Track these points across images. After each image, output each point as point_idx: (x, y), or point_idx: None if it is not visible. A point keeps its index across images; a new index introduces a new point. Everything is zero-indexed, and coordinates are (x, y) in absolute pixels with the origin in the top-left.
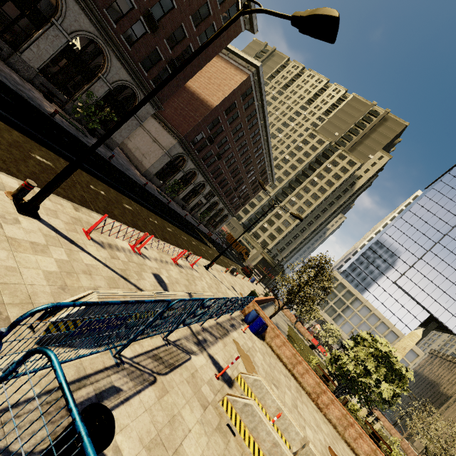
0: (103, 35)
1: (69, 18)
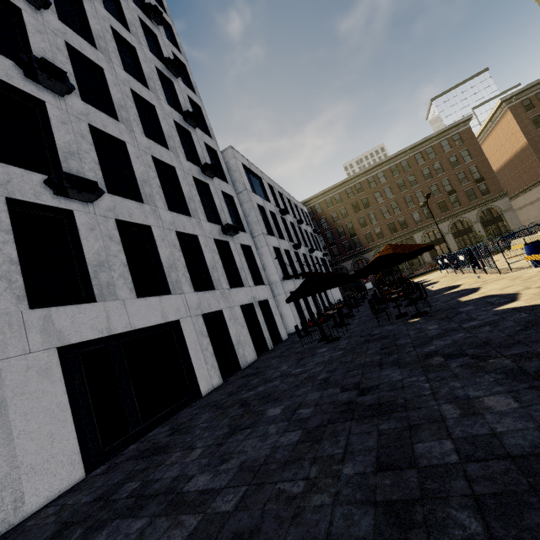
0: (452, 218)
1: (443, 229)
